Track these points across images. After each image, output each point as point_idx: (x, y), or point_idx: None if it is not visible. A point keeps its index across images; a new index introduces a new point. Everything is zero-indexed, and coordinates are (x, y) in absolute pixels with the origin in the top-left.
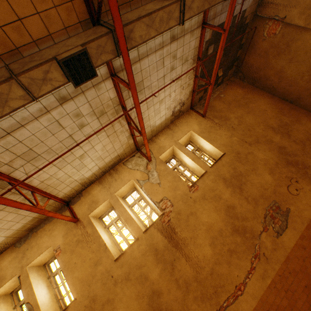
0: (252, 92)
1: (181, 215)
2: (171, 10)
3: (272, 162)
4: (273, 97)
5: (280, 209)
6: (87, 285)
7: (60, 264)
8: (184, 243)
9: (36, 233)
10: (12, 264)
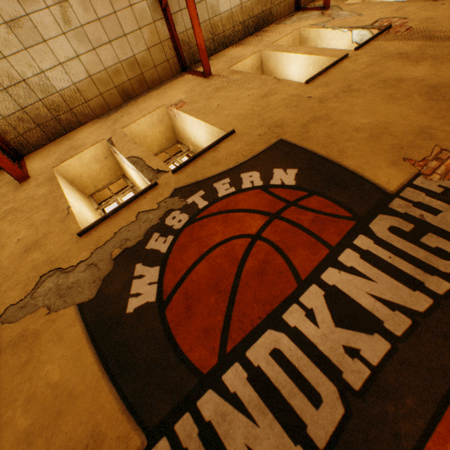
0: None
1: (435, 19)
2: None
3: None
4: None
5: None
6: (254, 116)
7: (186, 113)
8: None
9: (134, 102)
10: (95, 132)
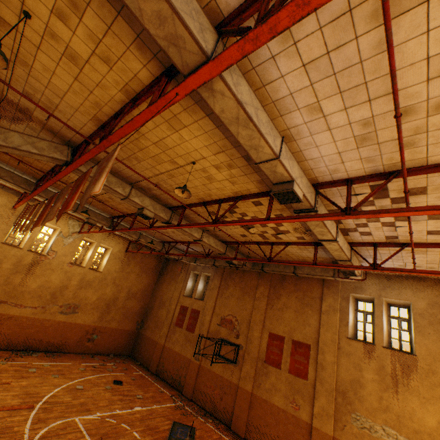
0: (155, 272)
1: (50, 265)
2: (133, 238)
3: (106, 297)
4: (154, 284)
5: (77, 309)
6: None
7: None
8: (33, 273)
9: None
10: None
